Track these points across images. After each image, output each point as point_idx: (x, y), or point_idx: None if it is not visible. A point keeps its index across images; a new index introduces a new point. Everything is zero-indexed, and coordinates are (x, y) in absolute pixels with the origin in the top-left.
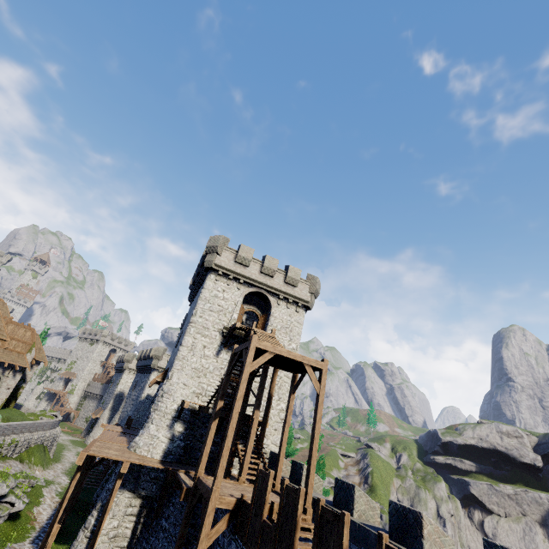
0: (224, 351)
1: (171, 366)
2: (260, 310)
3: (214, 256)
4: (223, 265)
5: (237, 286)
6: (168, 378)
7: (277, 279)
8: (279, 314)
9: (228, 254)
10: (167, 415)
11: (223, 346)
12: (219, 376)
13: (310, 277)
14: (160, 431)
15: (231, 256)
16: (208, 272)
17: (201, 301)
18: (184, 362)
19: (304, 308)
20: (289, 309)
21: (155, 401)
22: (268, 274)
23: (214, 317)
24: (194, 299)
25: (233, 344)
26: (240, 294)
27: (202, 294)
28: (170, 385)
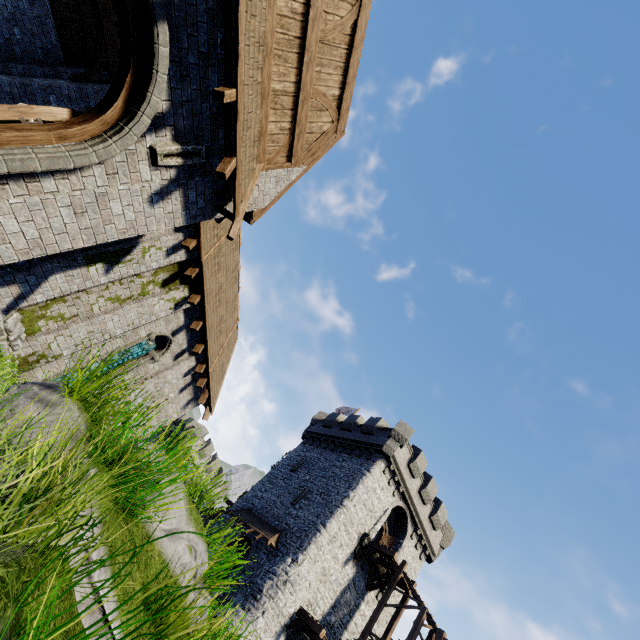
0: (351, 562)
1: (300, 542)
2: (388, 527)
3: (398, 447)
4: (398, 461)
5: (393, 490)
6: (297, 562)
7: (425, 508)
8: (407, 549)
9: (406, 451)
10: (282, 617)
11: (354, 555)
12: (334, 592)
13: (447, 525)
14: (267, 634)
15: (407, 456)
16: (377, 453)
17: (362, 487)
18: (320, 553)
19: (426, 557)
20: (416, 549)
21: (272, 580)
22: (424, 499)
23: (363, 515)
24: (323, 450)
25: (362, 560)
26: (391, 502)
27: (367, 479)
28: (297, 574)
